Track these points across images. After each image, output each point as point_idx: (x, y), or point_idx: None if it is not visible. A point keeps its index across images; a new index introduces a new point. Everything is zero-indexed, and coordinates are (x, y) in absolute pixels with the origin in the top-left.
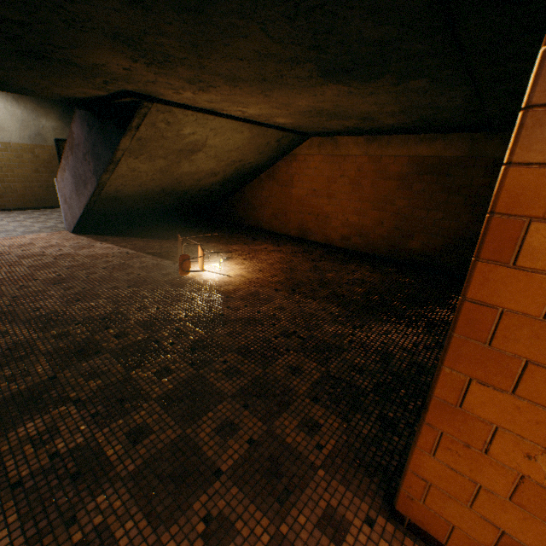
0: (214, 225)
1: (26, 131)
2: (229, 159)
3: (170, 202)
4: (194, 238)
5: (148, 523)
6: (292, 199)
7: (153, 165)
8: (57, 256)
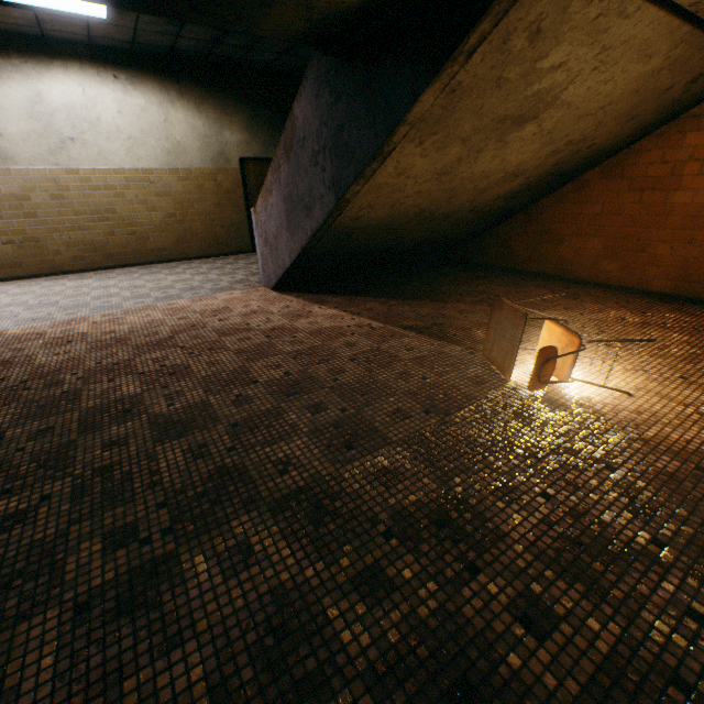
0: (470, 272)
1: (208, 151)
2: (564, 139)
3: (414, 236)
4: (459, 297)
5: None
6: (667, 215)
7: (436, 159)
8: (268, 331)
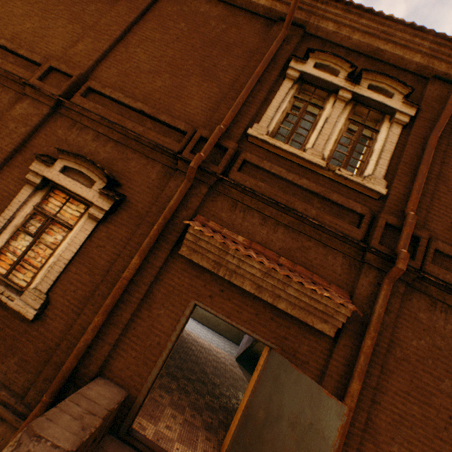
0: None
1: None
2: None
3: None
4: None
5: (187, 404)
6: None
7: None
8: (222, 361)
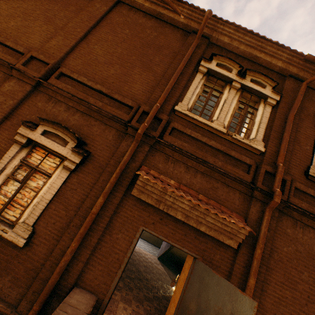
0: None
1: None
2: None
3: None
4: None
5: (132, 298)
6: None
7: None
8: (149, 261)
